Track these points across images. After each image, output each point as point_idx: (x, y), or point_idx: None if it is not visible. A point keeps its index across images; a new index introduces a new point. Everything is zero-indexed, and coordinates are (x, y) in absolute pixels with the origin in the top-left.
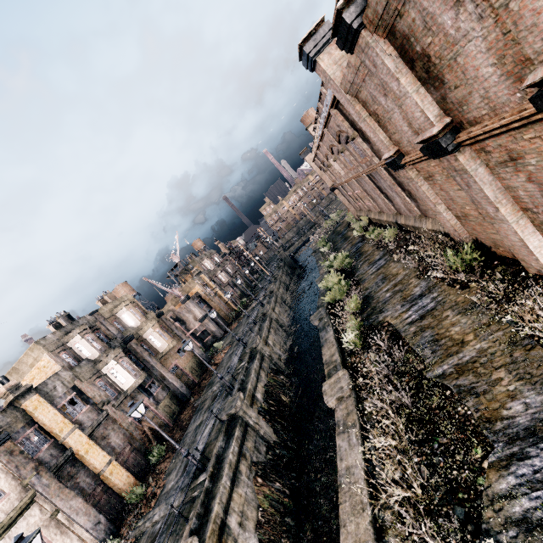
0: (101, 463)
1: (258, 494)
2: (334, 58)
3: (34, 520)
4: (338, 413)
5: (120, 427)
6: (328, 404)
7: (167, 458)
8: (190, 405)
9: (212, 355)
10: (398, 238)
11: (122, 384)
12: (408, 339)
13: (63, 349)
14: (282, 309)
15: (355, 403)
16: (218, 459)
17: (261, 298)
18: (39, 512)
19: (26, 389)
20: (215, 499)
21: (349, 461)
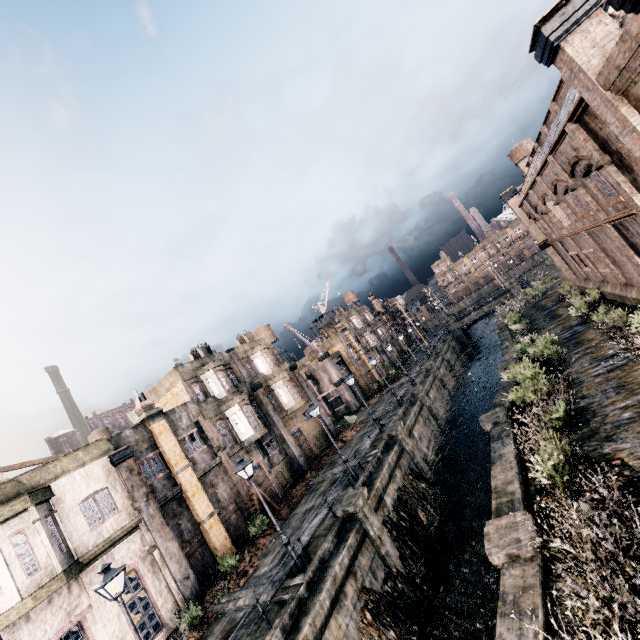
0: (204, 512)
1: (363, 634)
2: (593, 39)
3: (134, 547)
4: (505, 579)
5: (229, 479)
6: (491, 557)
7: (268, 534)
8: (305, 480)
9: (341, 429)
10: None
11: (241, 434)
12: None
13: (195, 381)
14: (440, 395)
15: (539, 575)
16: (321, 564)
17: (414, 374)
18: (140, 540)
19: (157, 412)
20: (308, 617)
21: None
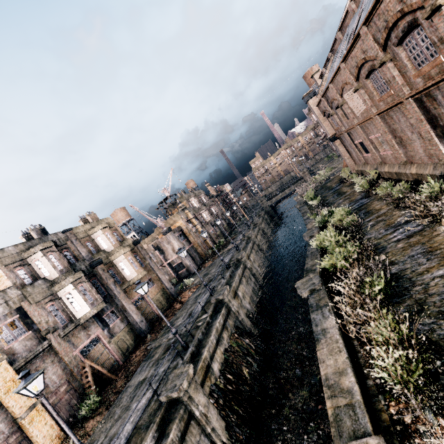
0: (22, 407)
1: None
2: None
3: None
4: None
5: (61, 360)
6: None
7: (98, 414)
8: (144, 344)
9: (181, 290)
10: None
11: (76, 311)
12: None
13: (20, 265)
14: (258, 256)
15: None
16: None
17: (238, 241)
18: None
19: None
20: None
21: None
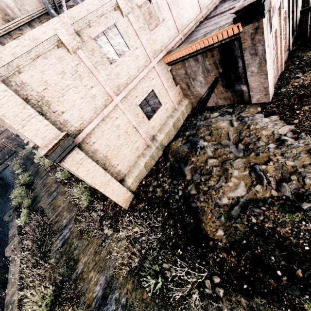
0: None
1: None
2: None
3: None
4: (12, 256)
5: None
6: (7, 255)
7: None
8: None
9: None
10: (52, 164)
11: None
12: (46, 211)
13: None
14: None
15: (20, 247)
16: None
17: None
18: None
19: None
20: None
21: (14, 271)
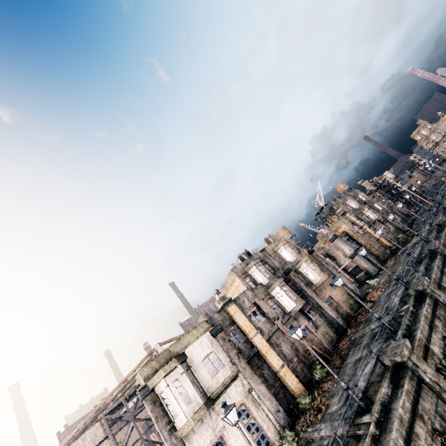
0: (276, 364)
1: None
2: None
3: (239, 389)
4: None
5: (287, 340)
6: None
7: (329, 380)
8: (347, 336)
9: (366, 292)
10: None
11: (286, 306)
12: None
13: (246, 276)
14: None
15: None
16: (383, 406)
17: (424, 233)
18: (241, 384)
19: (228, 300)
20: None
21: None
